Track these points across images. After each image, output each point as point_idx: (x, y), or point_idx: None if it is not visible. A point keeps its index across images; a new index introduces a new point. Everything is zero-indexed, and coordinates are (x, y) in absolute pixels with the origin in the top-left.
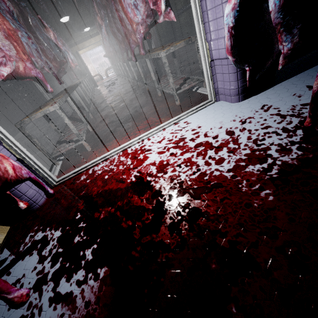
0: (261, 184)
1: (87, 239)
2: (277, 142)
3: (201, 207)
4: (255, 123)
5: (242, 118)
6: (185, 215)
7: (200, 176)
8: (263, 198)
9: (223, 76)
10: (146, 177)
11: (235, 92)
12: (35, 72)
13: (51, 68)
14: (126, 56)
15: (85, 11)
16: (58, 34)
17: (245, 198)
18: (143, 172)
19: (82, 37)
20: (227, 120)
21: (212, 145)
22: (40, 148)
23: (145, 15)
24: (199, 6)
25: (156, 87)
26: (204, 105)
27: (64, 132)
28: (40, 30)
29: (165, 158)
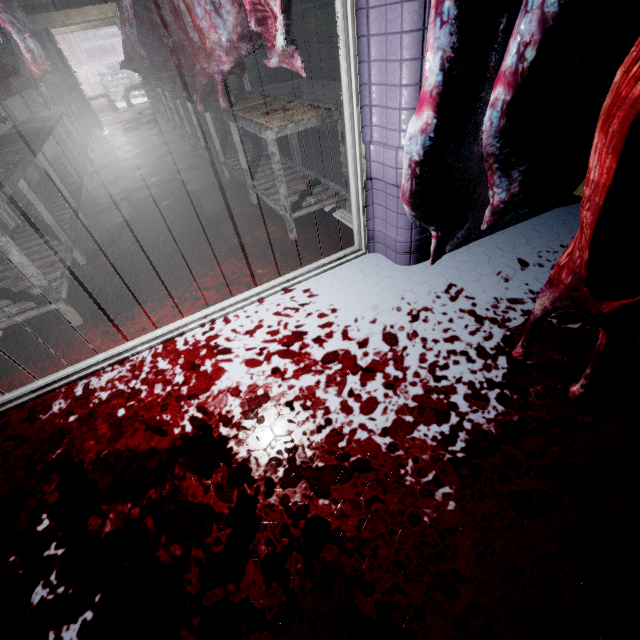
0: (437, 471)
1: (68, 594)
2: (467, 378)
3: (331, 517)
4: (435, 325)
5: (412, 306)
6: (298, 537)
7: (331, 439)
8: (439, 503)
9: (387, 213)
10: (218, 425)
11: (405, 247)
12: None
13: None
14: (183, 90)
15: None
16: None
17: (409, 501)
18: (212, 410)
19: None
20: (387, 307)
21: (357, 362)
22: None
23: (236, 35)
24: (356, 72)
25: (249, 184)
26: (345, 256)
27: (6, 263)
28: None
29: (261, 379)
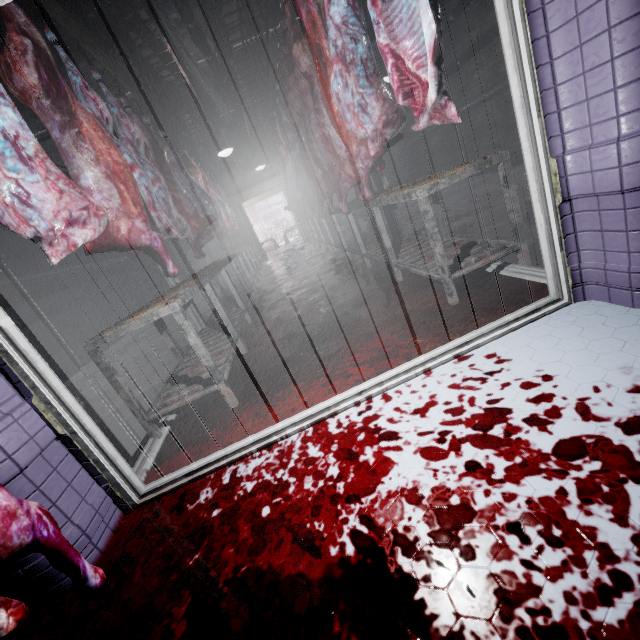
0: None
1: None
2: None
3: None
4: None
5: None
6: None
7: None
8: None
9: (605, 237)
10: (393, 550)
11: None
12: (149, 237)
13: (186, 230)
14: (329, 205)
15: (261, 141)
16: (213, 177)
17: None
18: (382, 523)
19: (251, 180)
20: None
21: (635, 459)
22: (126, 397)
23: (380, 123)
24: (533, 79)
25: (393, 262)
26: (539, 309)
27: (189, 355)
28: (181, 169)
29: (451, 479)
